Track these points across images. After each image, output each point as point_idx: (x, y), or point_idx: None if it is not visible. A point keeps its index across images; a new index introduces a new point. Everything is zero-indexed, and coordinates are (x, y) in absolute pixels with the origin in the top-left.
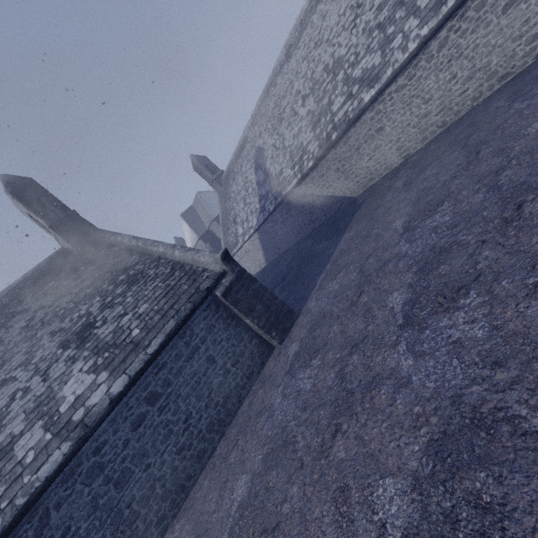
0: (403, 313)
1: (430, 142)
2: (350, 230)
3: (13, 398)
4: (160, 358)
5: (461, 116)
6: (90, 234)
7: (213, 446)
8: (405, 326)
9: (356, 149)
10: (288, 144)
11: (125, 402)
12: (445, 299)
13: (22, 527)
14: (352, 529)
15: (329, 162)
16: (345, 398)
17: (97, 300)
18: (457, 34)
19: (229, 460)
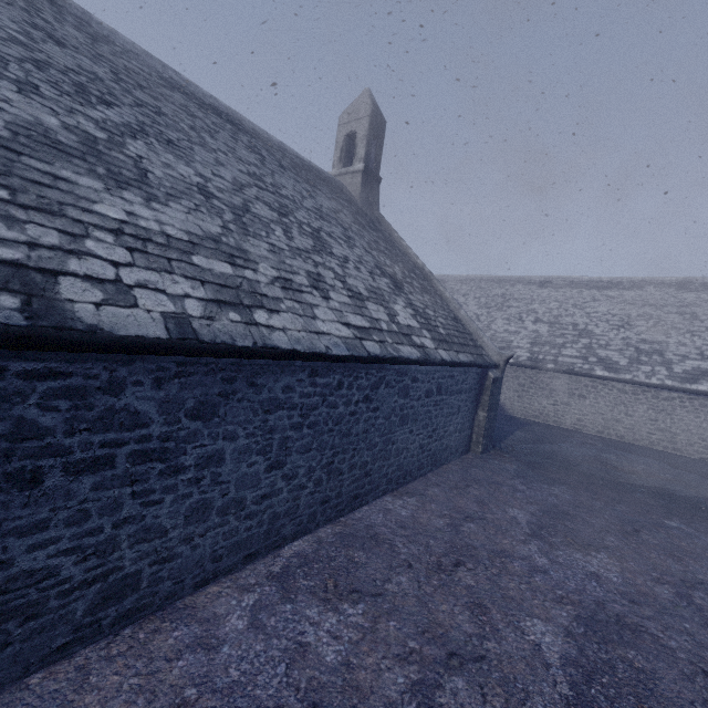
0: (662, 508)
1: (605, 438)
2: (526, 432)
3: (346, 259)
4: (454, 369)
5: (635, 443)
6: (374, 206)
7: (425, 471)
8: (671, 514)
9: (552, 388)
10: (496, 329)
11: (435, 370)
12: (704, 519)
13: (373, 369)
14: (701, 571)
15: (523, 374)
16: (631, 520)
17: (398, 269)
18: (680, 404)
19: (468, 491)
